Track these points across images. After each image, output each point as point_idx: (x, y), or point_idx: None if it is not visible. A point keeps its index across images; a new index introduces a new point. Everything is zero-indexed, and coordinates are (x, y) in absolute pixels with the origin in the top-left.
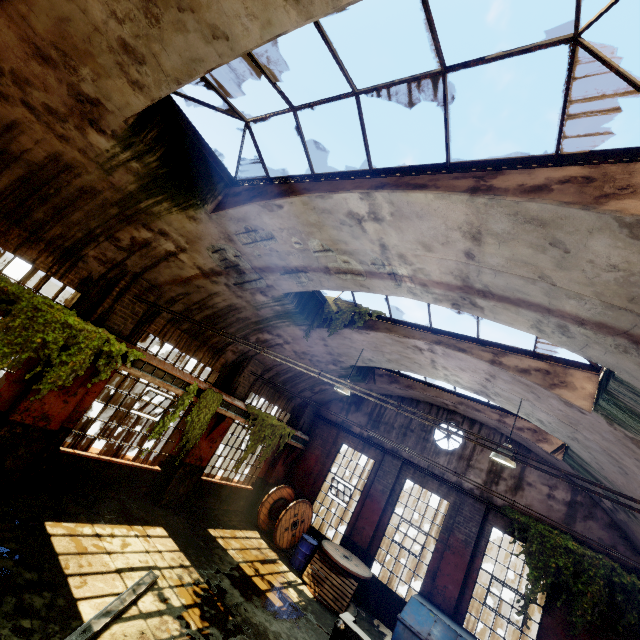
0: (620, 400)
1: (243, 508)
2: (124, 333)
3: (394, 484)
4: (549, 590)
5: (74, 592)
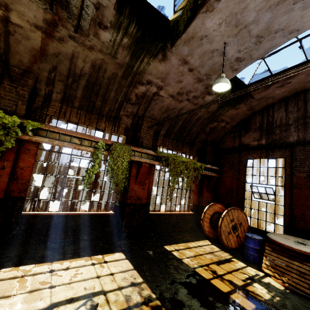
0: None
1: (192, 227)
2: (20, 113)
3: None
4: None
5: None
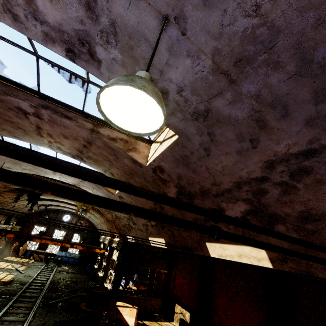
0: (92, 218)
1: None
2: None
3: (52, 232)
4: (83, 240)
5: (8, 268)
